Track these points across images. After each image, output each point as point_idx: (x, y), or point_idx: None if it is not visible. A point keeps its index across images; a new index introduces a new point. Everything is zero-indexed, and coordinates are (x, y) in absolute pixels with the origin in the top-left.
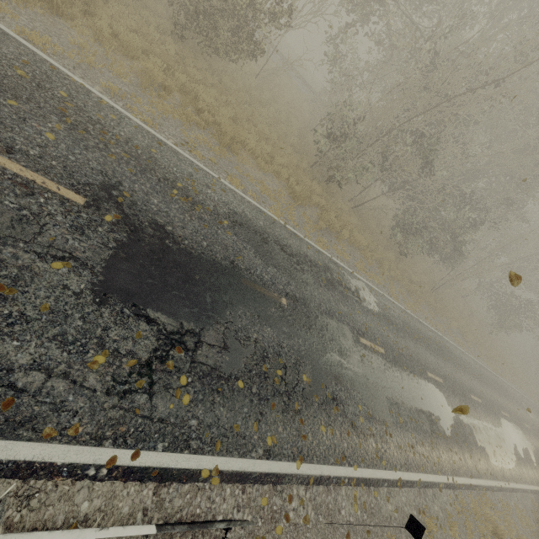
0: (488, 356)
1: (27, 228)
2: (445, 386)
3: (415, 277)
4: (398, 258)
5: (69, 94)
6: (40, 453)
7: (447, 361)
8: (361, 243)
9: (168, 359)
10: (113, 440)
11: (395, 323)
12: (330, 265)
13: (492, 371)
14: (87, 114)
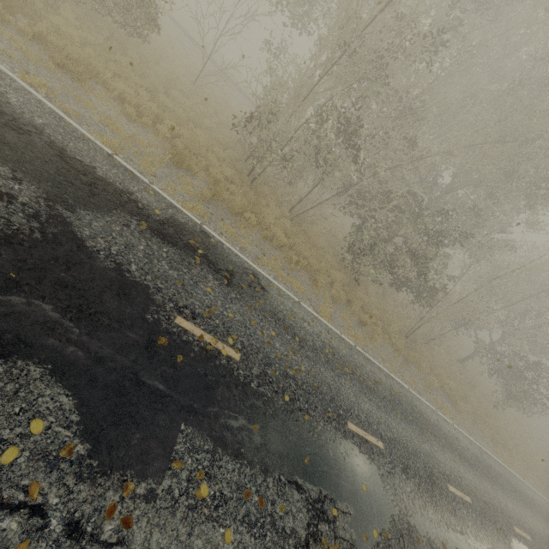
0: (495, 441)
1: None
2: (389, 455)
3: (376, 311)
4: (352, 283)
5: None
6: None
7: (407, 422)
8: (283, 243)
9: None
10: None
11: (302, 337)
12: (187, 227)
13: (501, 462)
14: None
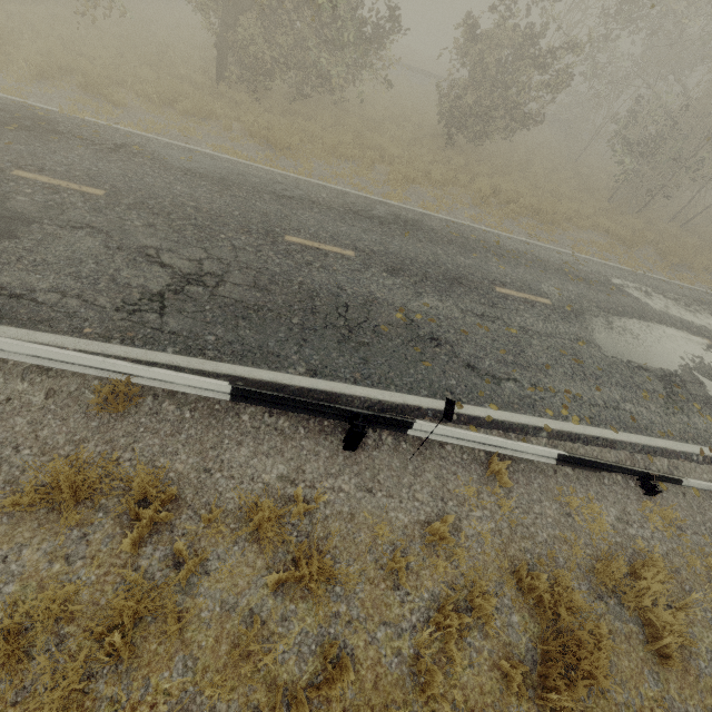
0: None
1: (551, 326)
2: None
3: None
4: None
5: (474, 235)
6: (665, 444)
7: None
8: None
9: (675, 393)
10: (691, 441)
11: None
12: None
13: None
14: (491, 244)
